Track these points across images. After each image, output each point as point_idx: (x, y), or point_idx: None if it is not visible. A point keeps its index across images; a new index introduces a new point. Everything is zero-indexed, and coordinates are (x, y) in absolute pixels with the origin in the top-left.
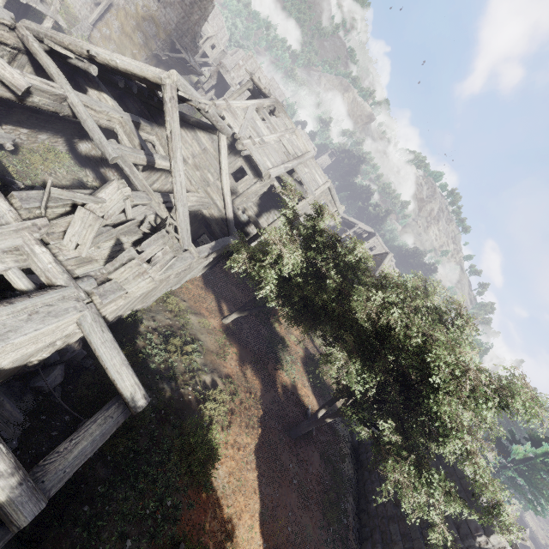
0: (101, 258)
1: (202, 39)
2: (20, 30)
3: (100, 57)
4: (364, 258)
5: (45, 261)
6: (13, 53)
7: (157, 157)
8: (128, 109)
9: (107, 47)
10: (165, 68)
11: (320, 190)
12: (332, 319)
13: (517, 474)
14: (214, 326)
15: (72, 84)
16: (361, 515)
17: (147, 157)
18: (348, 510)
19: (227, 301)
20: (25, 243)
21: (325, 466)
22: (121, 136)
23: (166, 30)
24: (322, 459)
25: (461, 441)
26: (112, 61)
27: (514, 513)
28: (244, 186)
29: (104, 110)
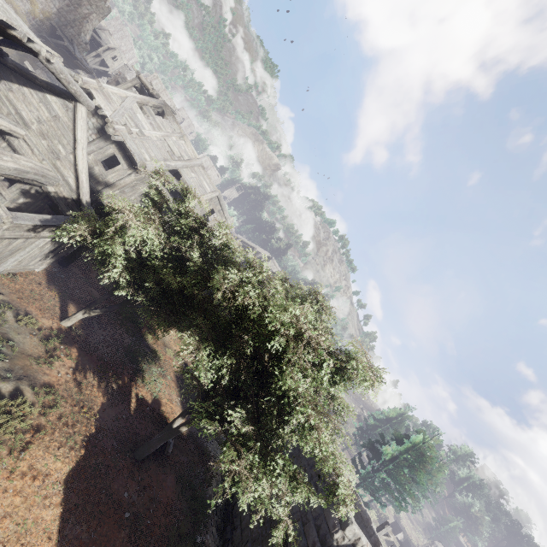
0: None
1: (101, 47)
2: None
3: None
4: (235, 251)
5: None
6: None
7: None
8: None
9: None
10: None
11: (207, 197)
12: (195, 311)
13: (387, 475)
14: (46, 327)
15: None
16: (225, 546)
17: None
18: (207, 544)
19: (79, 303)
20: None
21: (182, 492)
22: None
23: (45, 11)
24: (178, 484)
25: (306, 417)
26: None
27: (392, 520)
28: (115, 176)
29: None
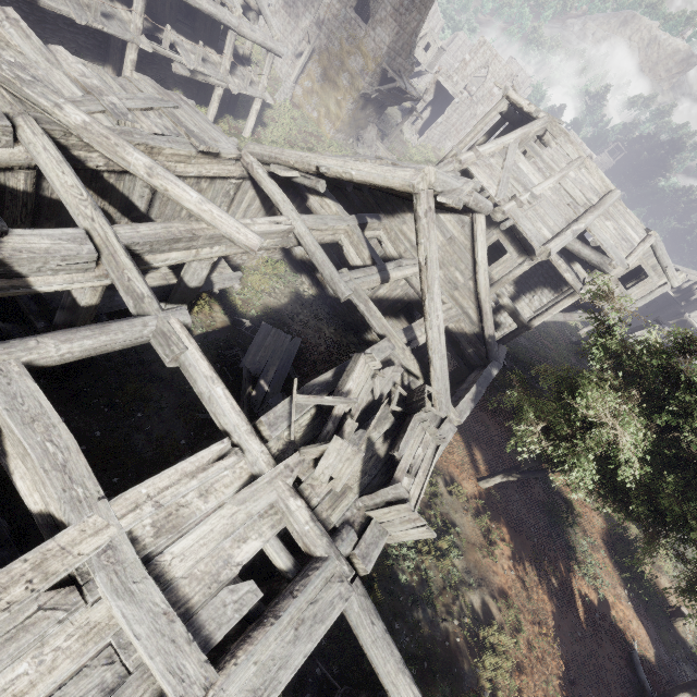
0: (354, 481)
1: None
2: (244, 158)
3: (331, 172)
4: None
5: (302, 521)
6: (238, 184)
7: (390, 268)
8: (348, 199)
9: (309, 103)
10: (374, 105)
11: (636, 256)
12: None
13: None
14: (470, 494)
15: (290, 191)
16: None
17: (381, 275)
18: None
19: (479, 443)
20: (279, 497)
21: None
22: (347, 249)
23: (376, 58)
24: None
25: None
26: (346, 173)
27: None
28: (501, 270)
29: (330, 226)
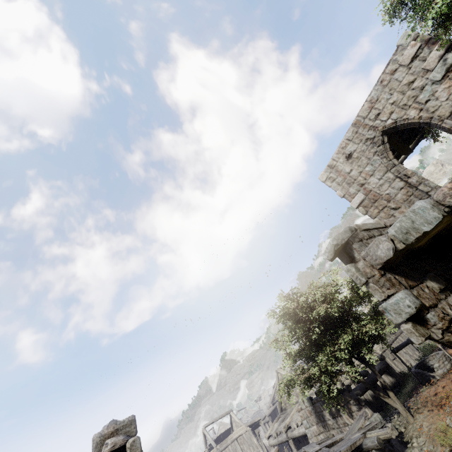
0: None
1: None
2: None
3: None
4: None
5: None
6: None
7: None
8: None
9: None
10: None
11: None
12: None
13: None
14: None
15: None
16: None
17: None
18: None
19: None
20: None
21: None
22: None
23: None
24: None
25: None
26: None
27: None
28: None
29: None
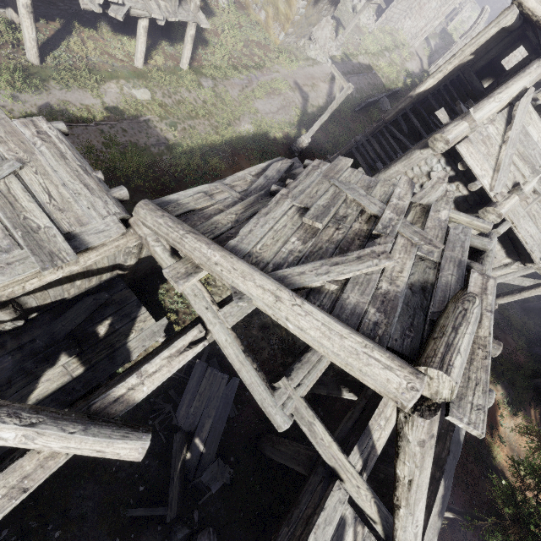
0: None
1: None
2: (135, 229)
3: (254, 304)
4: None
5: None
6: (139, 242)
7: None
8: None
9: (256, 1)
10: None
11: None
12: None
13: None
14: None
15: None
16: None
17: None
18: None
19: None
20: None
21: None
22: None
23: None
24: None
25: None
26: (278, 319)
27: None
28: None
29: None
